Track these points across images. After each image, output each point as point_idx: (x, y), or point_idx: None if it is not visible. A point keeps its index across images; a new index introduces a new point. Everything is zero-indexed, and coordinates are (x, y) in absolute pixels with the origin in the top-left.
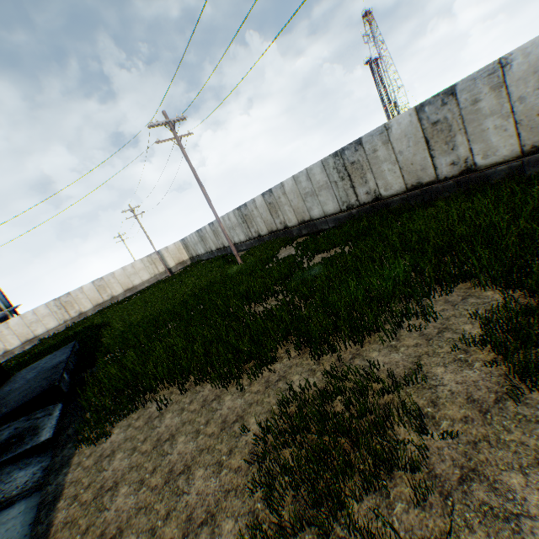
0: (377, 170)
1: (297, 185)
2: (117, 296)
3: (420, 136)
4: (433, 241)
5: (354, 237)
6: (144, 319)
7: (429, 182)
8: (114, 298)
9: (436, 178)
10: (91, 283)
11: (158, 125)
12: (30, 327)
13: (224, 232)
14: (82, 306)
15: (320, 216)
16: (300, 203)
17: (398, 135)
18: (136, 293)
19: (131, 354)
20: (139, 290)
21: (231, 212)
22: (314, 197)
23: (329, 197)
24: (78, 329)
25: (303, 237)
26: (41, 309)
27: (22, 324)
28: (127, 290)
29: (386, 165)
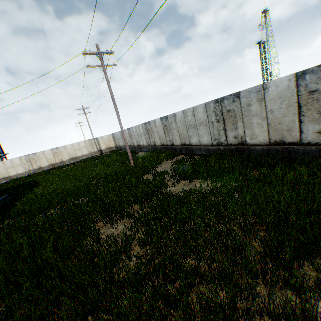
0: (247, 121)
1: (184, 118)
2: (65, 161)
3: (294, 101)
4: (294, 234)
5: (215, 175)
6: (53, 192)
7: (291, 142)
8: (62, 162)
9: (300, 141)
10: (50, 150)
11: (91, 53)
12: (7, 169)
13: (125, 141)
14: (41, 163)
15: (196, 144)
16: (184, 131)
17: (273, 95)
18: (77, 161)
19: (2, 237)
20: (79, 160)
21: (140, 125)
22: (195, 129)
23: (205, 132)
24: (29, 180)
25: (182, 156)
26: (16, 160)
27: (2, 167)
28: (72, 159)
29: (256, 119)
